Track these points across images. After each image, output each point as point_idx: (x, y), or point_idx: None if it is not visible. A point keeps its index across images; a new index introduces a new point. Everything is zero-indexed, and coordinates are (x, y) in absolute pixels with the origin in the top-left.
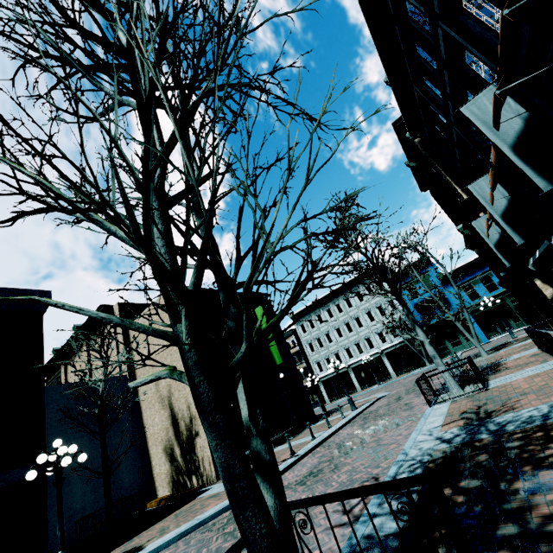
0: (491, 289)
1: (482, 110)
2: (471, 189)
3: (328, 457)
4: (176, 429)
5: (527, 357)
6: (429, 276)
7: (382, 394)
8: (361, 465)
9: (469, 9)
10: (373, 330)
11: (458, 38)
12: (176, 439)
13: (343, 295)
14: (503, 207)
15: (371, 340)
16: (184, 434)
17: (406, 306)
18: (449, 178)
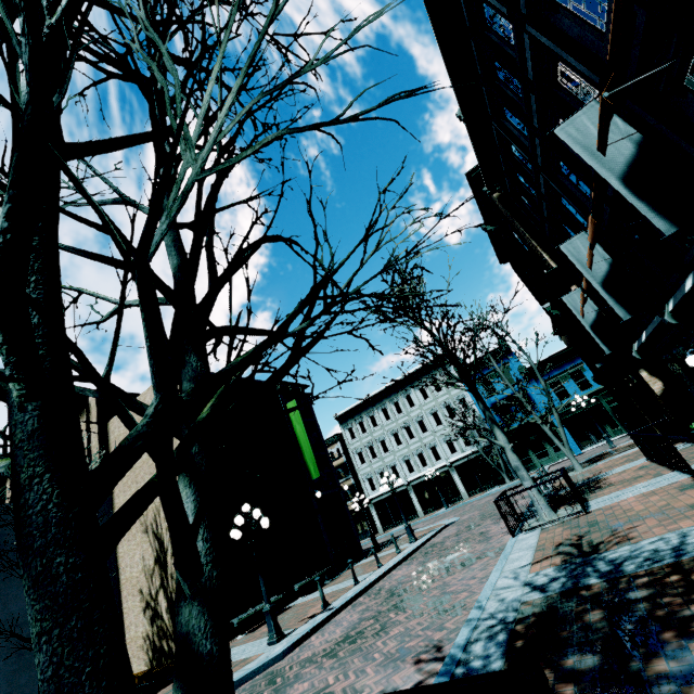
0: (583, 386)
1: (582, 132)
2: (563, 250)
3: (374, 612)
4: (163, 572)
5: (634, 470)
6: (509, 368)
7: (450, 520)
8: (418, 625)
9: (565, 4)
10: (440, 436)
11: (550, 45)
12: (163, 586)
13: (403, 390)
14: (603, 273)
15: (438, 450)
16: (174, 578)
17: (482, 399)
18: (535, 242)
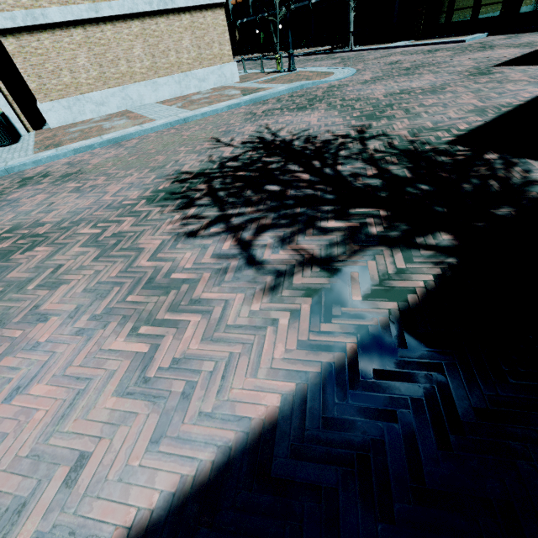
0: None
1: None
2: None
3: None
4: None
5: None
6: None
7: None
8: None
9: None
10: None
11: None
12: None
13: None
14: None
15: None
16: None
17: None
18: None
